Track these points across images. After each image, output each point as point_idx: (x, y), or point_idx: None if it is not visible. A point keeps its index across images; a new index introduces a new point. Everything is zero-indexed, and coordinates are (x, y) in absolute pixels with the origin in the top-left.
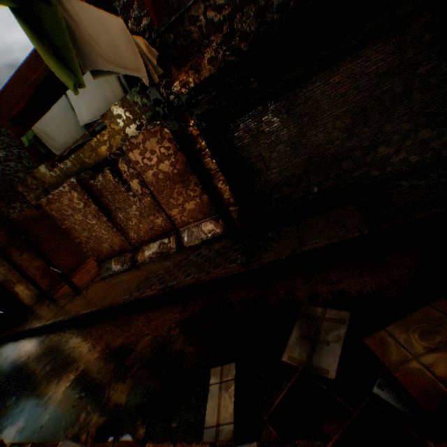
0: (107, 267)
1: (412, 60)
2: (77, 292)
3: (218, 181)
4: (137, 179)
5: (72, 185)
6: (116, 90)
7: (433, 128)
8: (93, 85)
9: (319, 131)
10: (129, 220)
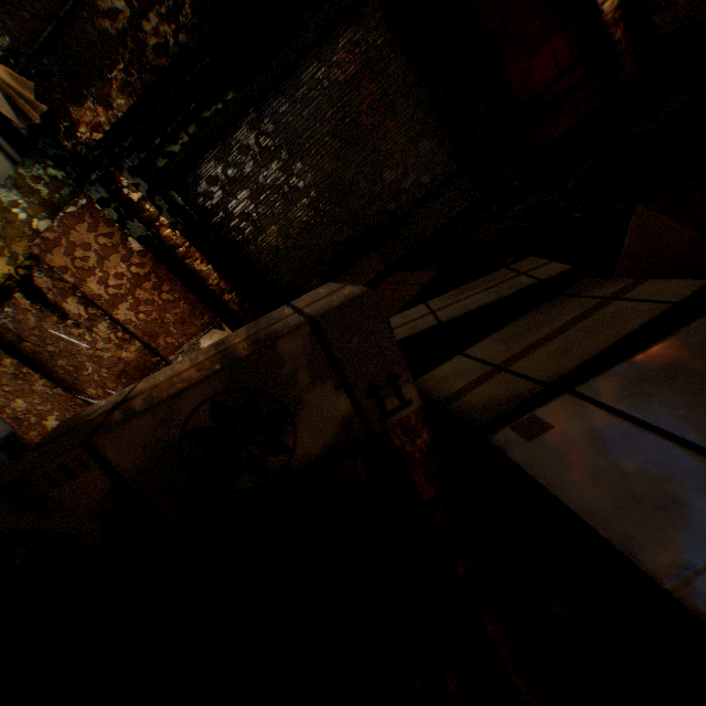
0: None
1: (379, 59)
2: None
3: (194, 262)
4: (76, 297)
5: None
6: (3, 166)
7: (432, 137)
8: None
9: (307, 165)
10: (82, 367)
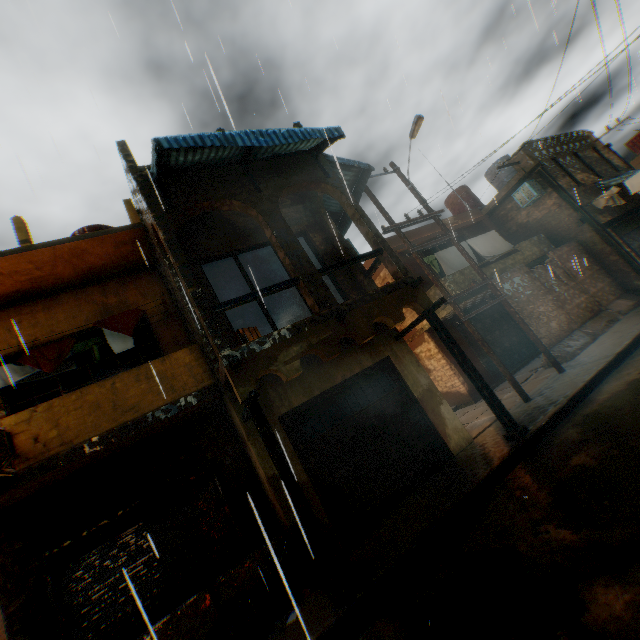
0: (566, 346)
1: None
2: (563, 370)
3: (632, 257)
4: (562, 272)
5: (522, 269)
6: (502, 244)
7: None
8: (485, 240)
9: None
10: (564, 301)
